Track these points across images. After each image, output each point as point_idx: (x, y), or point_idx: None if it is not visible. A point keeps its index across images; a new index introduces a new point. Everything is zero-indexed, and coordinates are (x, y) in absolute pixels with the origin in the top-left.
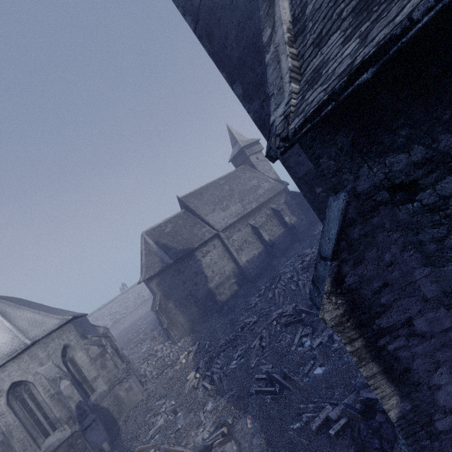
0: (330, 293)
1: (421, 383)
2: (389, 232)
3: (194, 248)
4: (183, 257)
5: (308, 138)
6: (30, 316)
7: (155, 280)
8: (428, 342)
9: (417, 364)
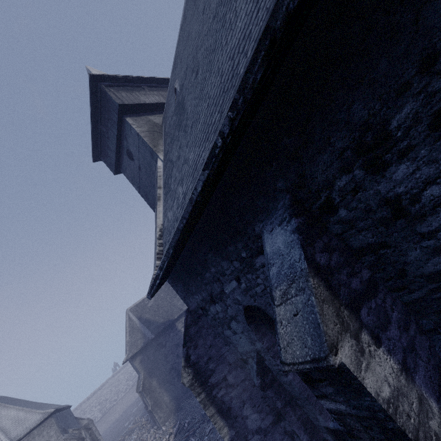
0: (184, 366)
1: (238, 416)
2: (207, 329)
3: (174, 320)
4: (165, 330)
5: (171, 282)
6: (14, 414)
7: (139, 357)
8: (236, 389)
9: (234, 404)
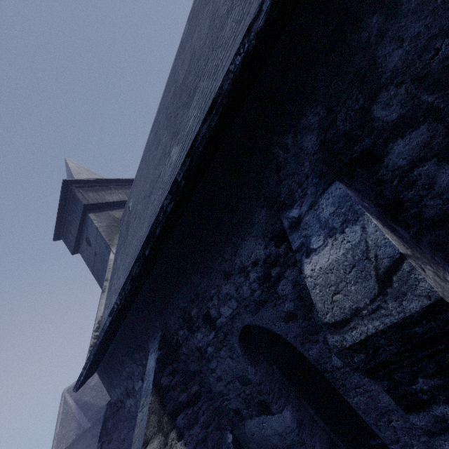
0: None
1: None
2: (123, 422)
3: None
4: None
5: (99, 373)
6: None
7: None
8: None
9: None
